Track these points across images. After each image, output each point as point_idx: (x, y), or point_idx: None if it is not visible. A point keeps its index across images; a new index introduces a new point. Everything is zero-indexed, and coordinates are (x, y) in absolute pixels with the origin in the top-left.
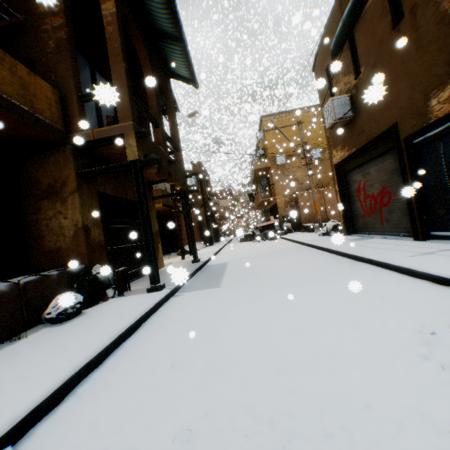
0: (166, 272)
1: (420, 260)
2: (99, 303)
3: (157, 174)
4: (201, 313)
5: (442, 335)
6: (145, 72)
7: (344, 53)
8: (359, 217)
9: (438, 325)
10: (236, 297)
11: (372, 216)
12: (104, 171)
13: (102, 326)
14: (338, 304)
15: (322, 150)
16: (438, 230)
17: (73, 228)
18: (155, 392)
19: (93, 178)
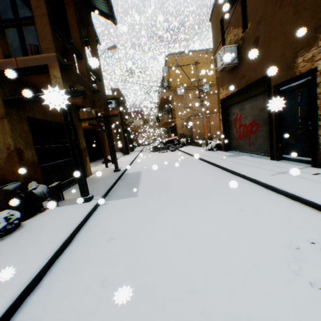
0: (93, 181)
1: (279, 179)
2: (37, 214)
3: (83, 102)
4: (124, 224)
5: (304, 249)
6: (67, 3)
7: (236, 8)
8: (234, 139)
9: (299, 240)
10: (151, 207)
11: (243, 139)
12: (31, 99)
13: (39, 243)
14: (227, 216)
15: (210, 86)
16: (288, 154)
17: (6, 150)
18: (89, 318)
19: (22, 105)
